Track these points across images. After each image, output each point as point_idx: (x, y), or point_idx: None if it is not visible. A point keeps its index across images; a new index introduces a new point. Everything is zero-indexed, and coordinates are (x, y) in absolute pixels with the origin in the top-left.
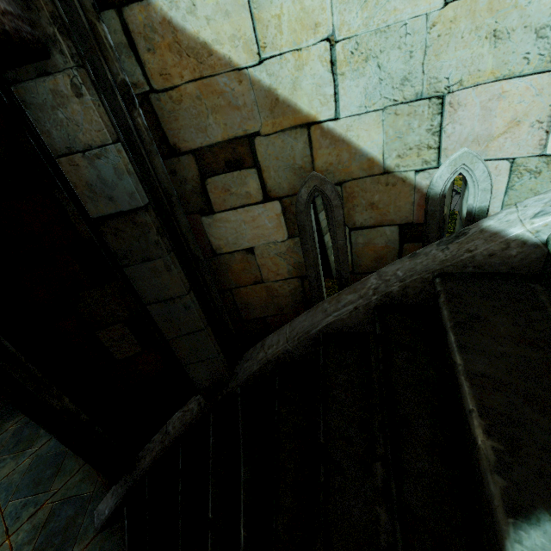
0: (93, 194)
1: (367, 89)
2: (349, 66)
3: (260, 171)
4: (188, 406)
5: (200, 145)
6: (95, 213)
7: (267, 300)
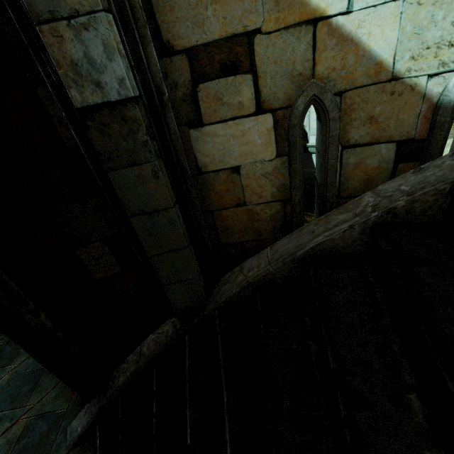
0: (78, 76)
1: None
2: None
3: (256, 78)
4: (162, 328)
5: (195, 44)
6: (80, 102)
7: (247, 224)
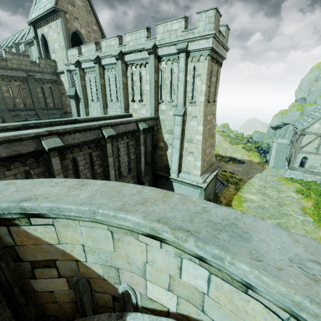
0: None
1: (96, 258)
2: (89, 252)
3: (58, 269)
4: None
5: (33, 260)
6: None
7: (59, 308)
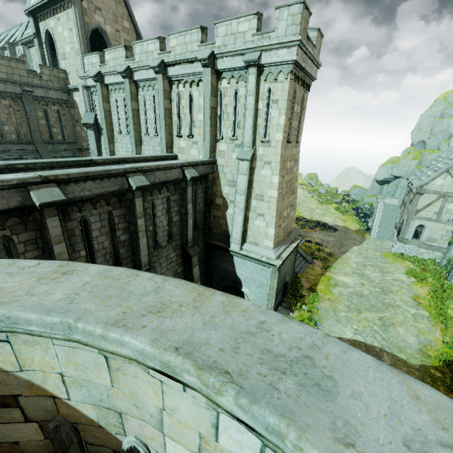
0: None
1: (84, 395)
2: (73, 385)
3: (22, 409)
4: None
5: None
6: None
7: None
